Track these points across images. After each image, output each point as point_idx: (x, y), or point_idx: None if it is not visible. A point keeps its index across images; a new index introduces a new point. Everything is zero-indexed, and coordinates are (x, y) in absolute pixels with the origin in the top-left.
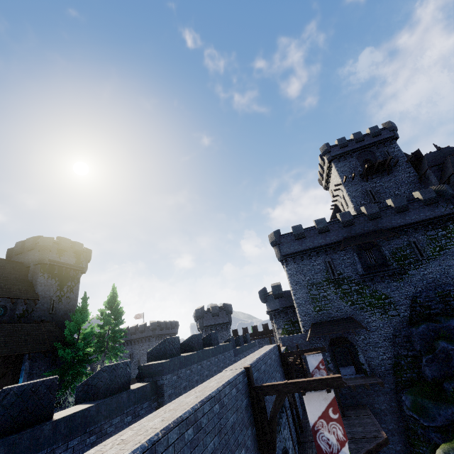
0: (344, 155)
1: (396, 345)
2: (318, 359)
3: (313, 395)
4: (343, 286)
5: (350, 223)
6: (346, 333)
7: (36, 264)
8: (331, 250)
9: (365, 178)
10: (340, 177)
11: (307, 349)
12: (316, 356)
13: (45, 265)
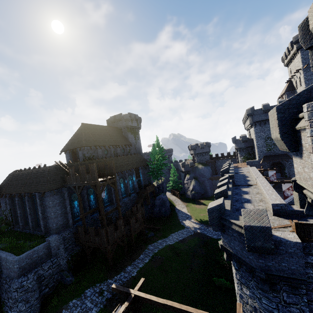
0: None
1: None
2: (273, 172)
3: (285, 184)
4: None
5: None
6: (281, 160)
7: (124, 128)
8: None
9: None
10: (302, 64)
11: (269, 169)
12: (273, 171)
13: (128, 128)
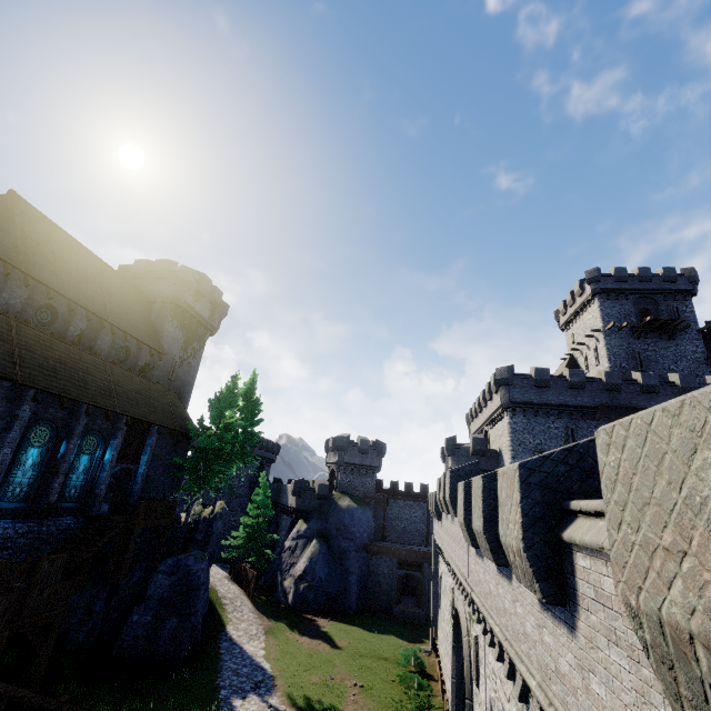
0: (617, 293)
1: None
2: None
3: None
4: None
5: (616, 389)
6: None
7: (165, 302)
8: (579, 414)
9: (637, 334)
10: (602, 321)
11: None
12: None
13: (176, 308)
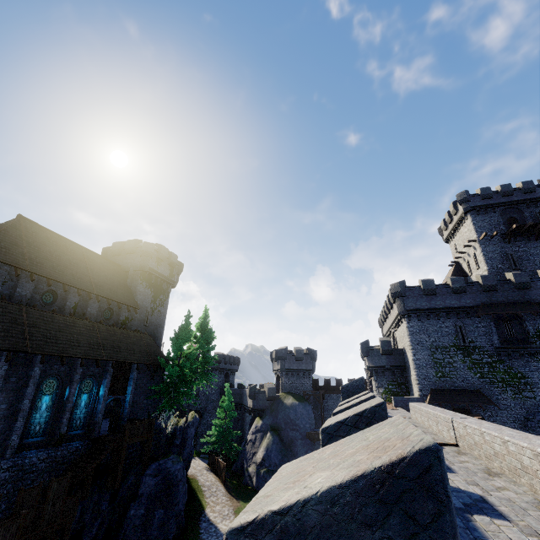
0: (485, 208)
1: (527, 428)
2: None
3: None
4: (473, 356)
5: (493, 289)
6: (470, 405)
7: (135, 270)
8: (464, 314)
9: (507, 239)
10: (476, 233)
11: None
12: None
13: (144, 273)
